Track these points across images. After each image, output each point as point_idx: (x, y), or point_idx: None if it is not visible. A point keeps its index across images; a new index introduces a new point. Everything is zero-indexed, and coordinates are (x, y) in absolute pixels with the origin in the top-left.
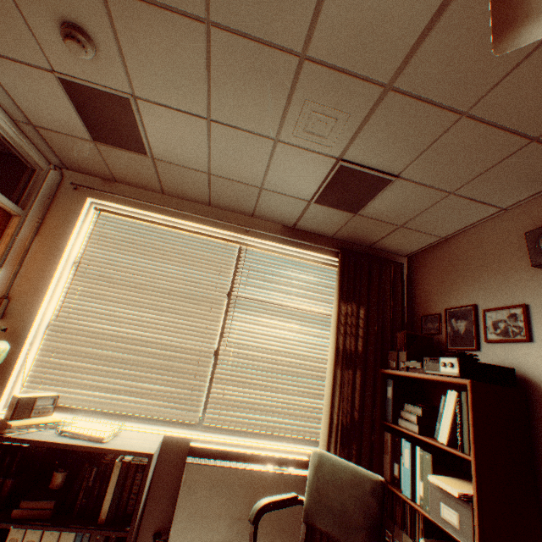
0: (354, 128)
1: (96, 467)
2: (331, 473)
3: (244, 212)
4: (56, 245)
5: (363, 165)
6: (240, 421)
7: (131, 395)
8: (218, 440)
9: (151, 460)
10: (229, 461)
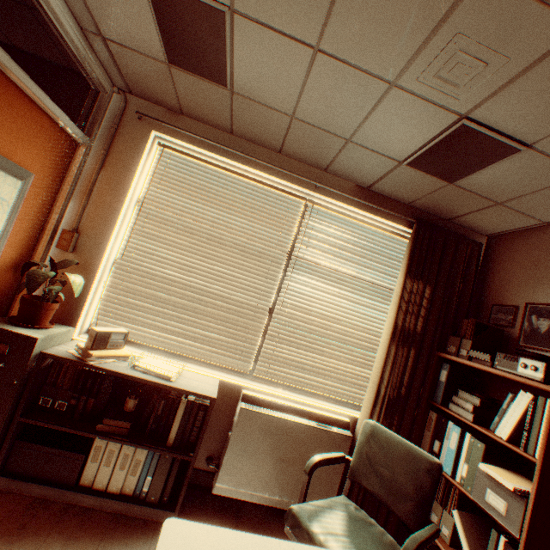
0: (505, 78)
1: (164, 400)
2: (384, 445)
3: (316, 165)
4: (121, 181)
5: (491, 127)
6: (287, 377)
7: (189, 339)
8: (267, 391)
9: (213, 403)
10: (277, 411)
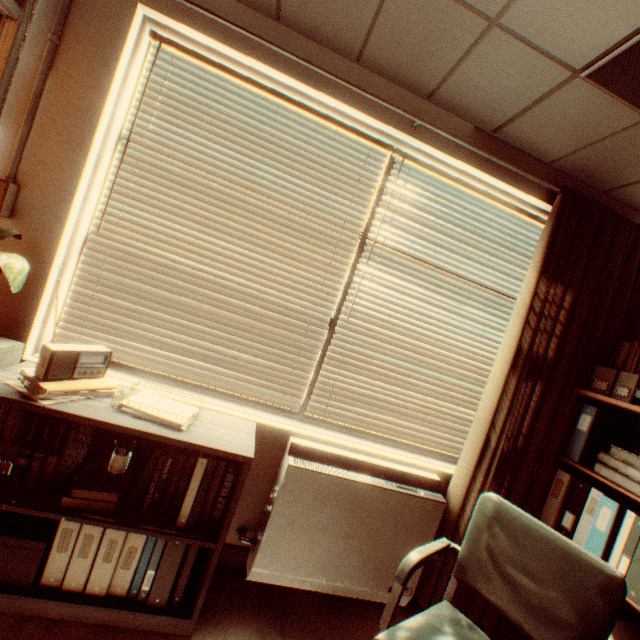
0: None
1: (171, 459)
2: (519, 538)
3: (416, 88)
4: (86, 96)
5: None
6: (354, 417)
7: (210, 363)
8: (325, 439)
9: (249, 465)
10: (341, 469)
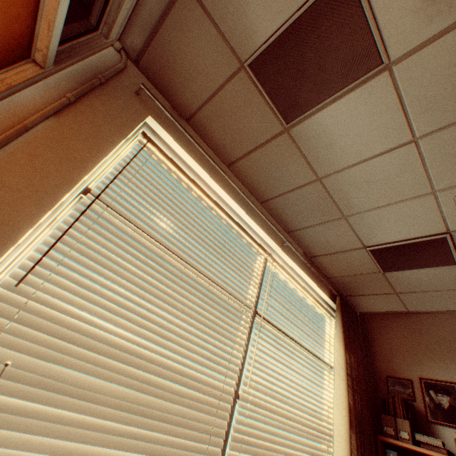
0: None
1: None
2: None
3: (286, 225)
4: (82, 149)
5: (455, 245)
6: None
7: None
8: None
9: None
10: None
